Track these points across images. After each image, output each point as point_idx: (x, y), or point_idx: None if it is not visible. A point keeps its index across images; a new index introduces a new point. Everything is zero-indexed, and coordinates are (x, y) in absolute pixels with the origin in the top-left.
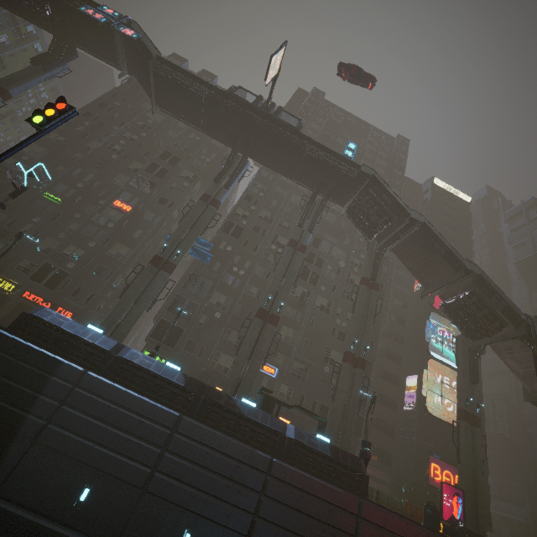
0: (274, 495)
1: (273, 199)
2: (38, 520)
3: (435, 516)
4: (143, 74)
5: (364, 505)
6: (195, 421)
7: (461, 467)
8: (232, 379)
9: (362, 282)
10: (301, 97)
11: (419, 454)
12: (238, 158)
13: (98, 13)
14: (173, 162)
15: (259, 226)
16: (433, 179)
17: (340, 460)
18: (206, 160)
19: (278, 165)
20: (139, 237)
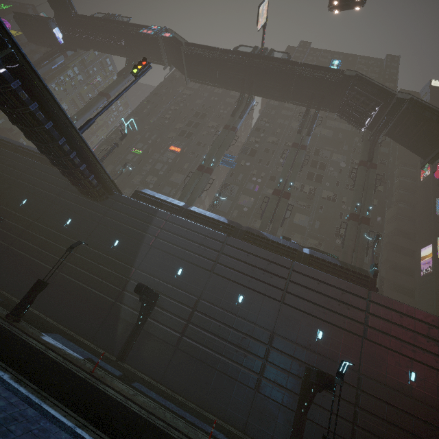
0: (297, 281)
1: (276, 128)
2: (159, 280)
3: None
4: (178, 60)
5: (372, 293)
6: (237, 239)
7: None
8: None
9: (360, 164)
10: (291, 52)
11: None
12: (246, 98)
13: (149, 31)
14: (202, 117)
15: (268, 149)
16: (430, 82)
17: (348, 268)
18: (224, 113)
19: (276, 93)
20: (187, 167)
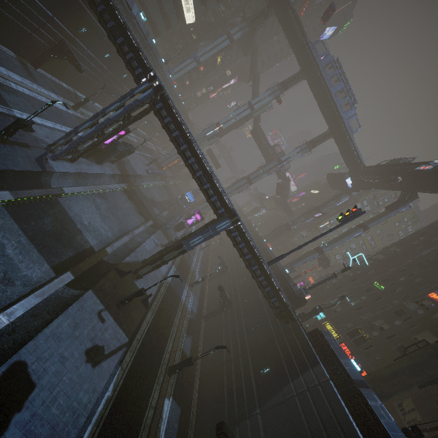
0: None
1: None
2: None
3: None
4: None
5: None
6: None
7: None
8: None
9: None
10: None
11: None
12: None
13: (427, 166)
14: None
15: None
16: None
17: None
18: None
19: None
20: None
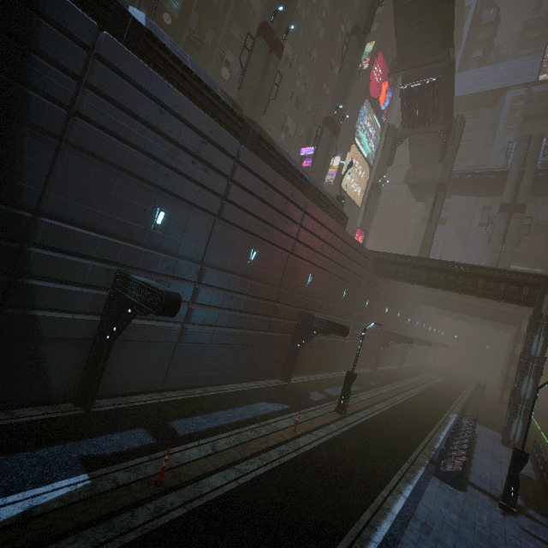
0: (307, 226)
1: None
2: (119, 242)
3: None
4: None
5: (347, 234)
6: (253, 154)
7: (364, 220)
8: None
9: (356, 33)
10: None
11: None
12: None
13: None
14: None
15: None
16: None
17: (337, 206)
18: None
19: None
20: None
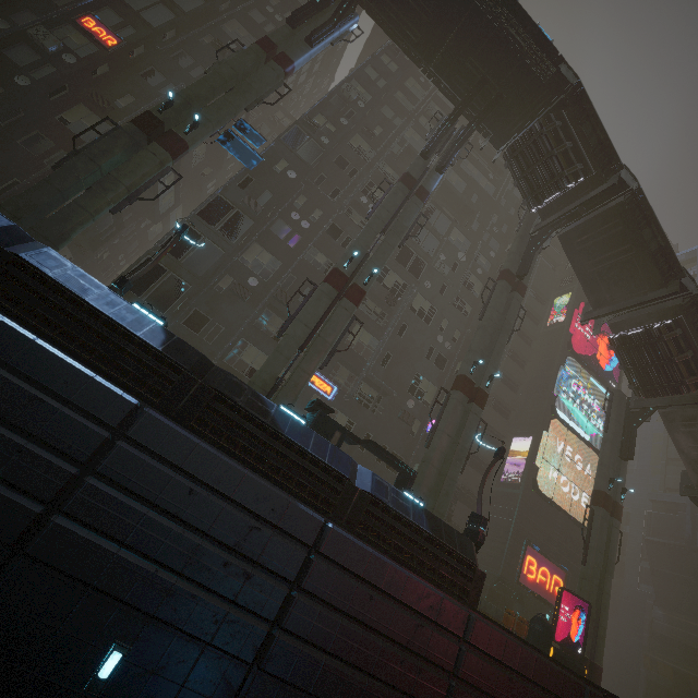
0: (320, 590)
1: (376, 124)
2: None
3: (548, 635)
4: None
5: (476, 622)
6: (172, 423)
7: (585, 570)
8: (263, 375)
9: (504, 276)
10: None
11: (514, 541)
12: (339, 1)
13: None
14: None
15: (347, 161)
16: None
17: (443, 541)
18: (275, 18)
19: (413, 29)
20: (128, 108)
